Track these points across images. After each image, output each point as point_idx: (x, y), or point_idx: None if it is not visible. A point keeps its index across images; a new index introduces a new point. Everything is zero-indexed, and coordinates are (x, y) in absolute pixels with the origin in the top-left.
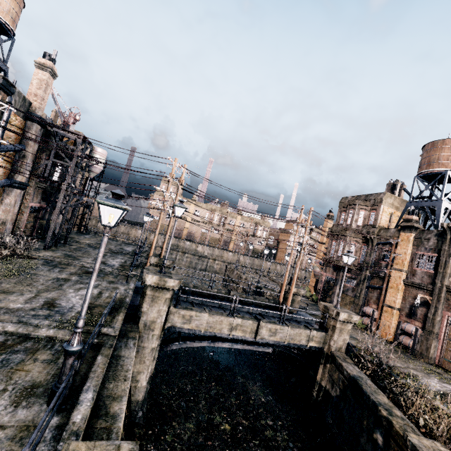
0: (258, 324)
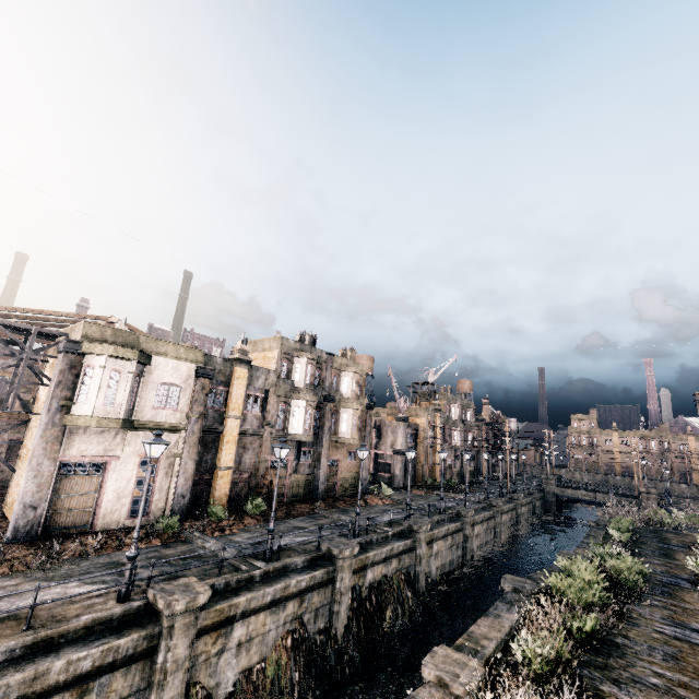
0: (595, 494)
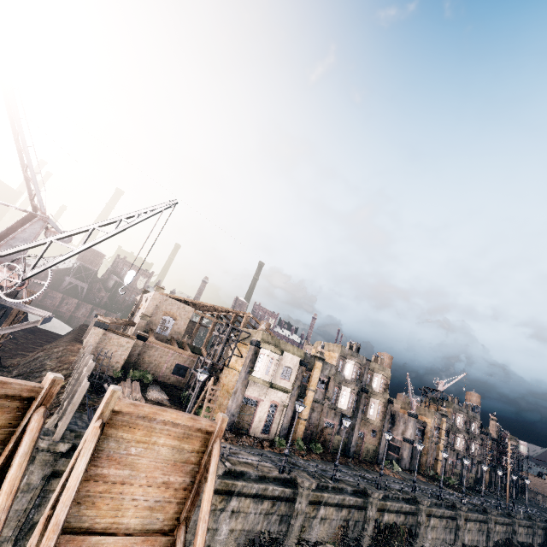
0: None
